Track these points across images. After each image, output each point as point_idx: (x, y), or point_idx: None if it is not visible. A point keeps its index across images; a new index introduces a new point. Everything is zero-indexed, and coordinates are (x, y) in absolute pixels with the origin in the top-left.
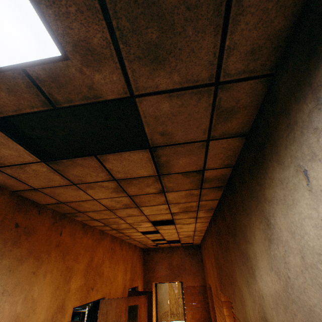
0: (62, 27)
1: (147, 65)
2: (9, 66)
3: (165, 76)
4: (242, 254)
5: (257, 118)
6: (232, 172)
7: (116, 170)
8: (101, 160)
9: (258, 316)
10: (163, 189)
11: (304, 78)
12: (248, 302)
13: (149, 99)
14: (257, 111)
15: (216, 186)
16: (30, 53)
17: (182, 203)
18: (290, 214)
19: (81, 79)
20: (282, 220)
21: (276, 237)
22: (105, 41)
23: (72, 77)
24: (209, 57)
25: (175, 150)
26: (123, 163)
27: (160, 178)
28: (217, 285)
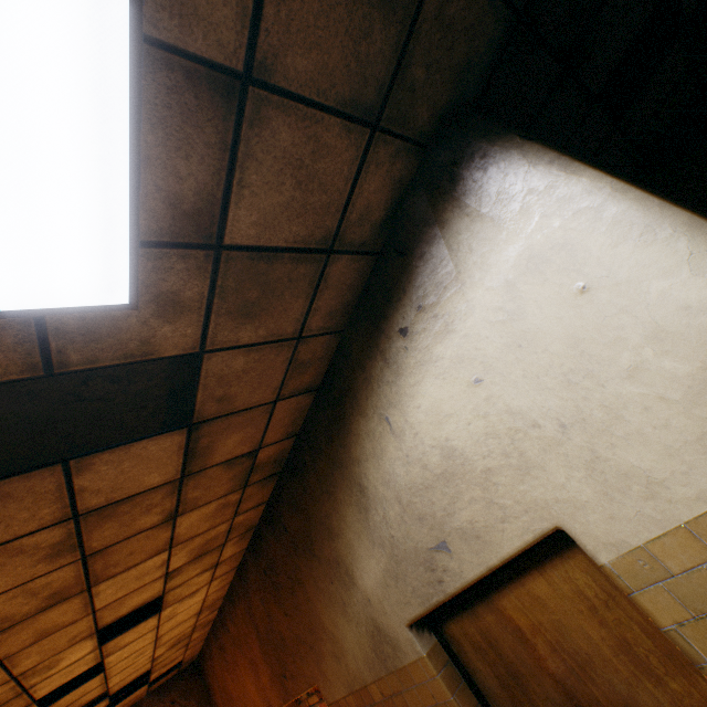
0: (153, 278)
1: (237, 319)
2: (15, 312)
3: (252, 330)
4: (329, 565)
5: (330, 370)
6: (297, 443)
7: (95, 489)
8: (73, 471)
9: (368, 638)
10: (177, 509)
11: (373, 342)
12: (349, 639)
13: (222, 354)
14: (330, 362)
15: (269, 474)
16: (78, 298)
17: (202, 534)
18: (382, 464)
19: (138, 332)
20: (375, 475)
21: (373, 499)
22: (200, 294)
23: (124, 329)
24: (297, 315)
25: (230, 422)
26: (122, 467)
27: (183, 483)
28: (274, 697)
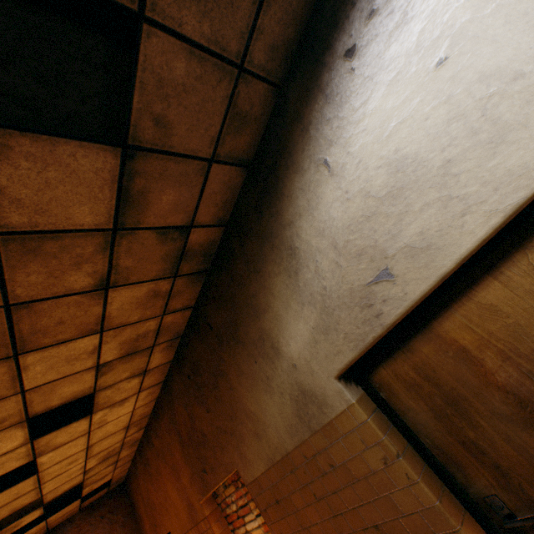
0: None
1: None
2: None
3: (196, 16)
4: (253, 346)
5: (264, 140)
6: (225, 234)
7: (14, 197)
8: None
9: (292, 405)
10: (108, 277)
11: (313, 83)
12: (272, 413)
13: (163, 38)
14: (264, 132)
15: (198, 270)
16: None
17: (133, 325)
18: (317, 215)
19: None
20: (309, 230)
21: (304, 257)
22: None
23: None
24: (243, 26)
25: (166, 167)
26: (47, 176)
27: (115, 240)
28: (194, 494)
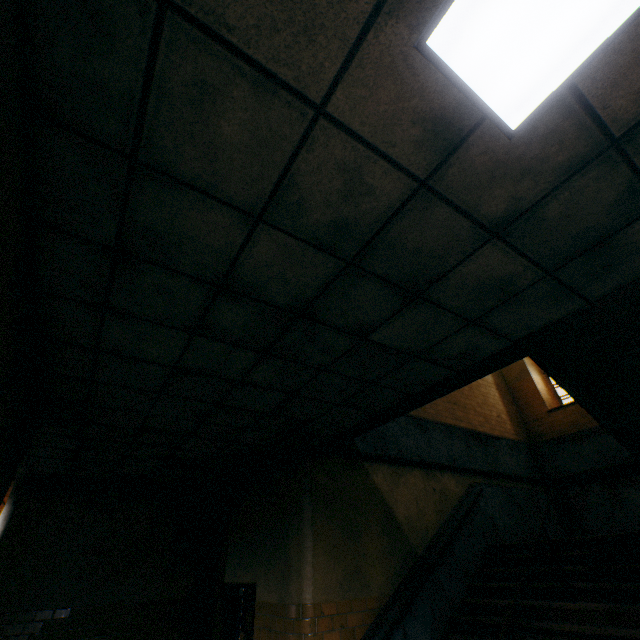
0: None
1: None
2: None
3: None
4: None
5: None
6: None
7: None
8: None
9: None
10: None
11: None
12: None
13: None
14: None
15: None
16: None
17: None
18: None
19: None
20: None
21: None
22: None
23: None
24: None
25: None
26: None
27: None
28: None
